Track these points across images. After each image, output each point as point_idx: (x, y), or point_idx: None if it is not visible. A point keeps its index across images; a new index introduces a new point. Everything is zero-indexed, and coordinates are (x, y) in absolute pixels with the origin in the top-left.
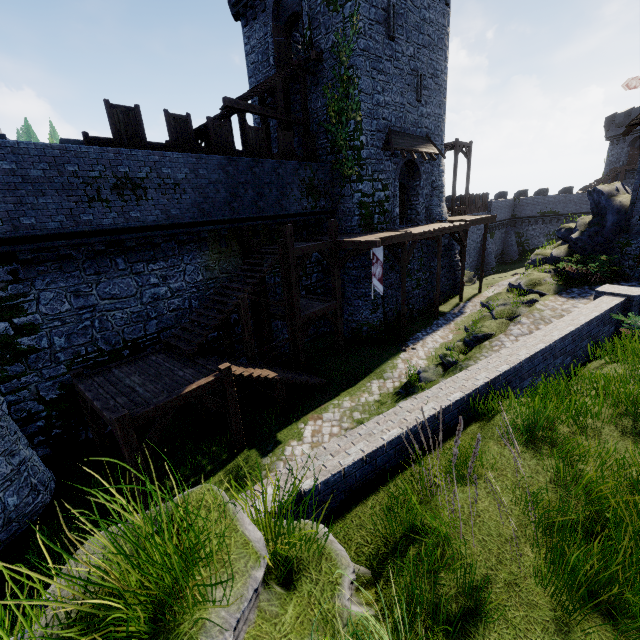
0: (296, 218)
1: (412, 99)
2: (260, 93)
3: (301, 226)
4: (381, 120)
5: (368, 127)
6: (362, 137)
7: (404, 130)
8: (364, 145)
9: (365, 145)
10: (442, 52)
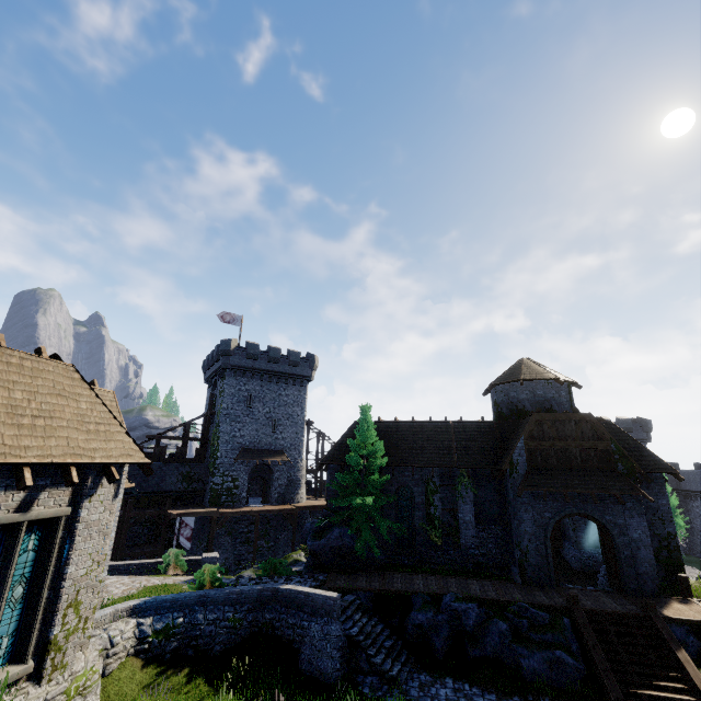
0: (170, 493)
1: (267, 431)
2: (185, 426)
3: (177, 498)
4: (236, 444)
5: (224, 448)
6: (218, 453)
7: (258, 447)
8: (219, 457)
9: (220, 457)
10: (299, 406)
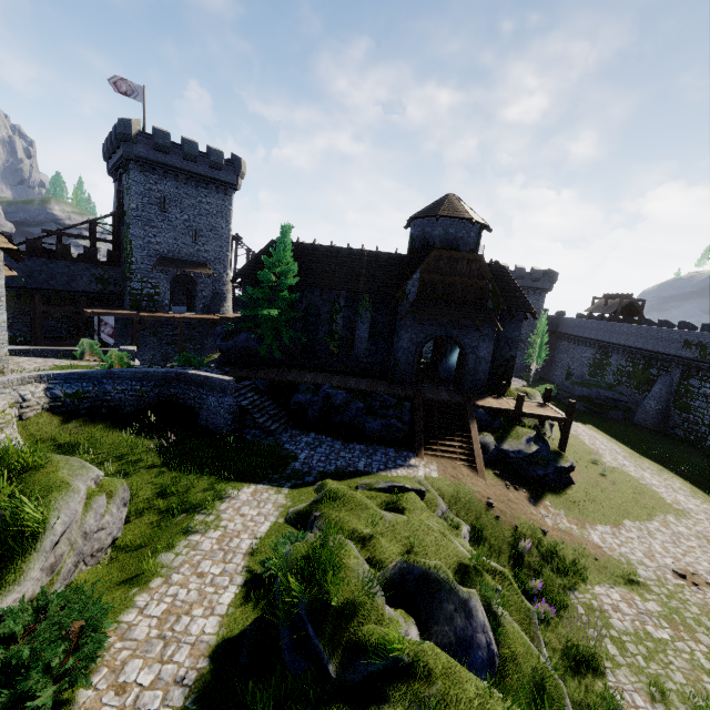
0: (85, 294)
1: (188, 242)
2: (90, 224)
3: (94, 299)
4: (153, 251)
5: (139, 254)
6: (133, 258)
7: (178, 257)
8: (134, 262)
9: (135, 263)
10: (223, 218)
